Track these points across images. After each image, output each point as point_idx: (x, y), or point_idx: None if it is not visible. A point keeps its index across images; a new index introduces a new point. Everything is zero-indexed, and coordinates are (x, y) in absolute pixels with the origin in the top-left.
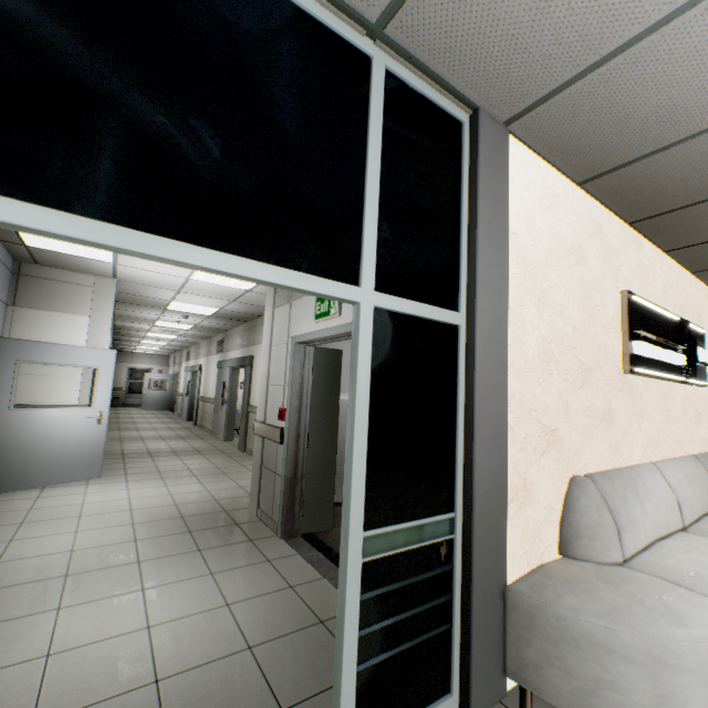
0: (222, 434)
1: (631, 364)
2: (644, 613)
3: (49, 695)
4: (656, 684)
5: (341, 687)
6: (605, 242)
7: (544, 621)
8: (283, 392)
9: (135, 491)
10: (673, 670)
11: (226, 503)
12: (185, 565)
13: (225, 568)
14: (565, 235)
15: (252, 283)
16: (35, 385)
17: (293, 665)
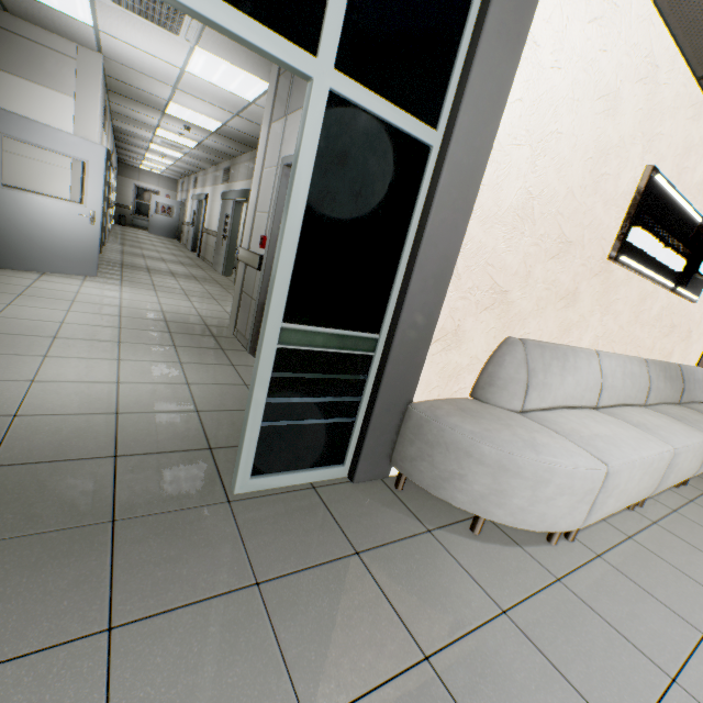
0: (221, 268)
1: (619, 251)
2: (509, 438)
3: (30, 403)
4: (495, 481)
5: (246, 431)
6: (655, 96)
7: (429, 430)
8: (267, 219)
9: (127, 294)
10: (511, 476)
11: (208, 320)
12: (159, 353)
13: (193, 361)
14: (605, 68)
15: (256, 92)
16: (24, 168)
17: (229, 428)
